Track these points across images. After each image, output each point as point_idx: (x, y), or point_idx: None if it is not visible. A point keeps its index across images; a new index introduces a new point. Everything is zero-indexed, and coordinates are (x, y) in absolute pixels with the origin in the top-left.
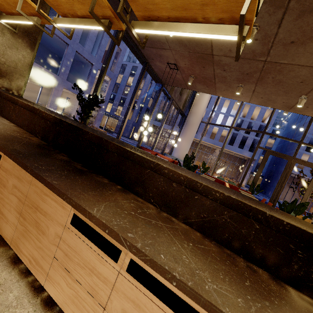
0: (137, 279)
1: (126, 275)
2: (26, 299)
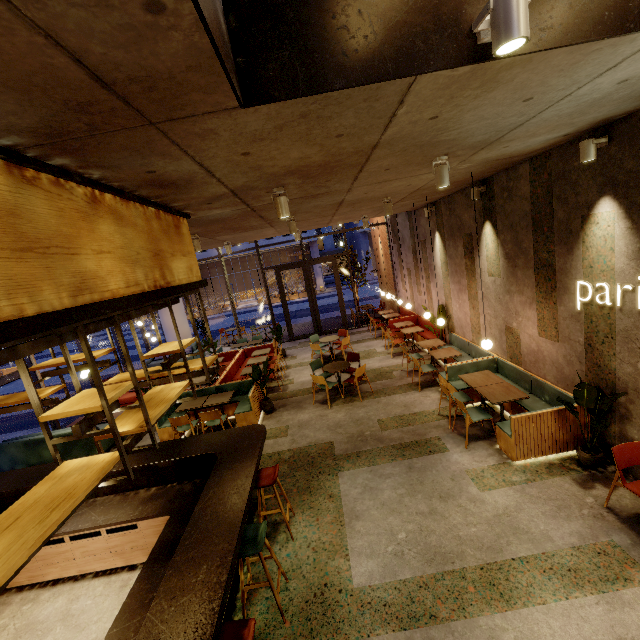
0: (77, 540)
1: (72, 542)
2: (41, 591)
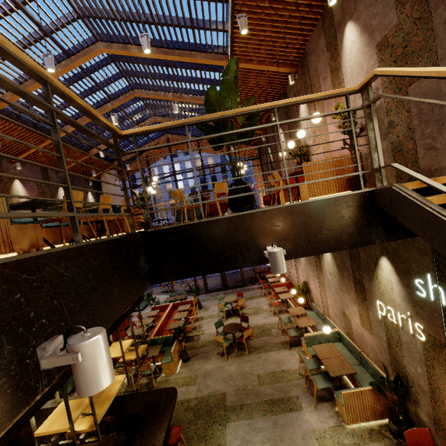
0: None
1: None
2: None
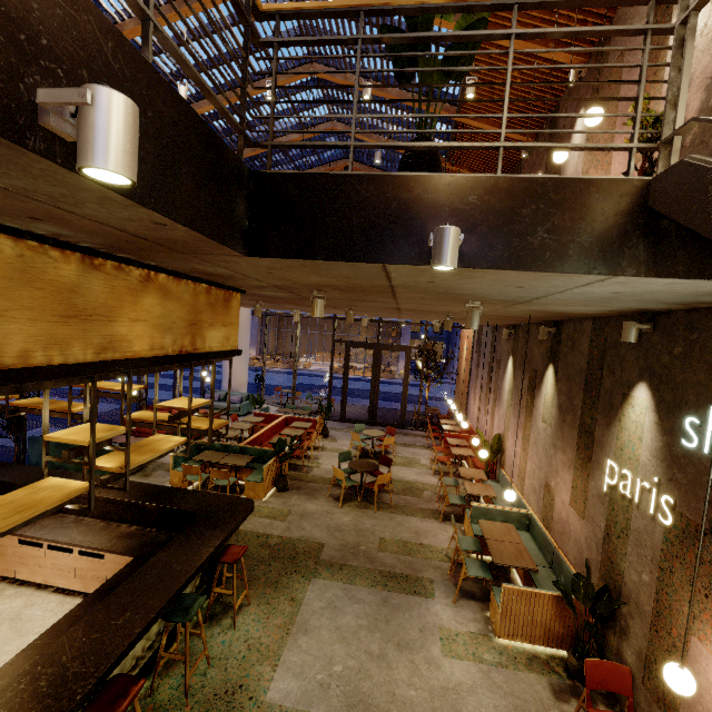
0: (53, 550)
1: (48, 550)
2: (8, 586)
